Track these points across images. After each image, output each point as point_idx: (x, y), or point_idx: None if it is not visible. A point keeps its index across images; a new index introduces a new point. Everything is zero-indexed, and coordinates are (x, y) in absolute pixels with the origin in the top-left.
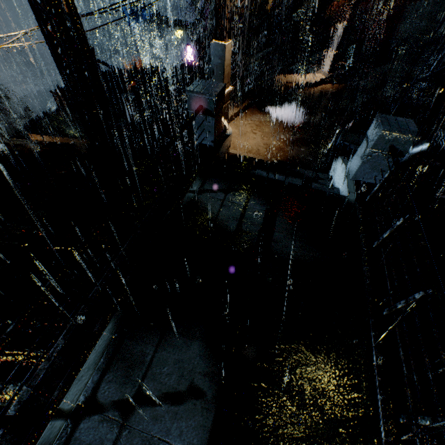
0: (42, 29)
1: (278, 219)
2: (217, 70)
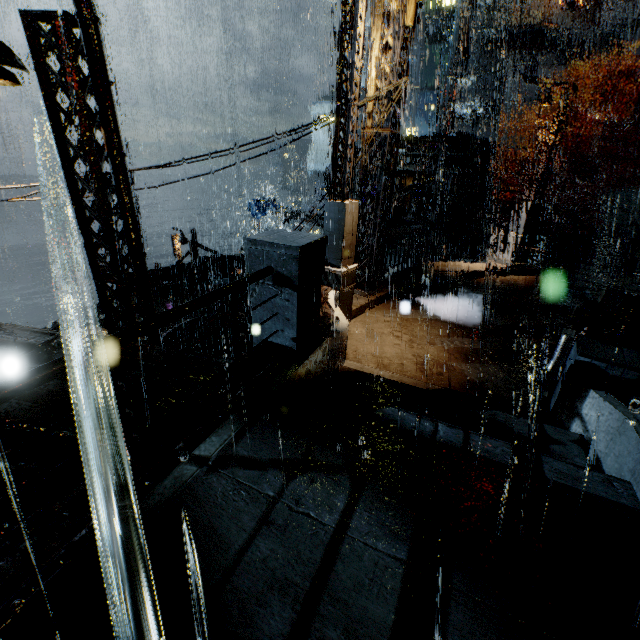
0: (65, 171)
1: (455, 615)
2: (333, 238)
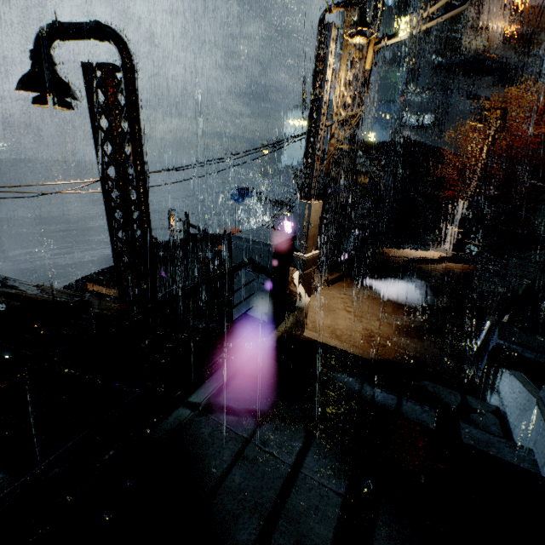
0: (100, 174)
1: (378, 538)
2: (300, 230)
